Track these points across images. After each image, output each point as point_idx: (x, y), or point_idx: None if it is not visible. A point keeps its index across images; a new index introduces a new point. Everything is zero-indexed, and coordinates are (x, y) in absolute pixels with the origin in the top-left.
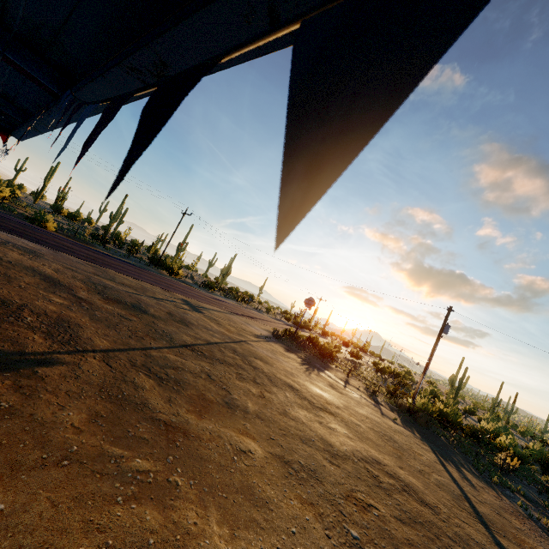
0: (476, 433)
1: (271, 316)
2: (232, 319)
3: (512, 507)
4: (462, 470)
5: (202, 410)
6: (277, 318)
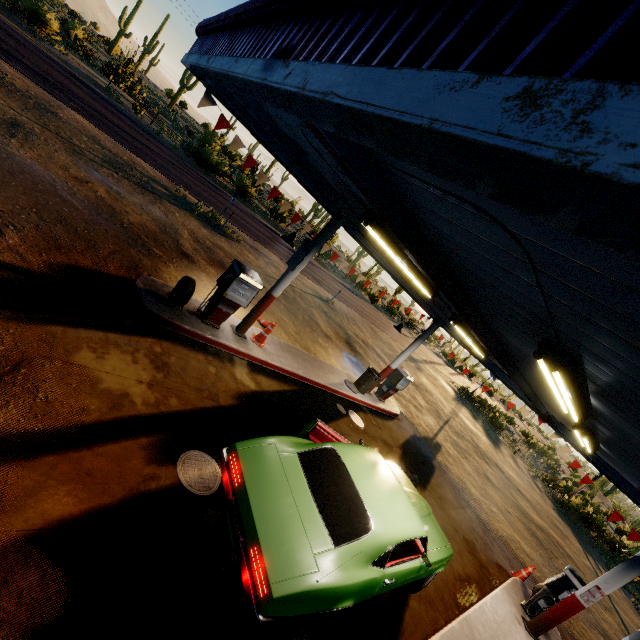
0: (614, 544)
1: (431, 348)
2: (431, 374)
3: (626, 599)
4: (597, 564)
5: (484, 482)
6: (436, 352)
